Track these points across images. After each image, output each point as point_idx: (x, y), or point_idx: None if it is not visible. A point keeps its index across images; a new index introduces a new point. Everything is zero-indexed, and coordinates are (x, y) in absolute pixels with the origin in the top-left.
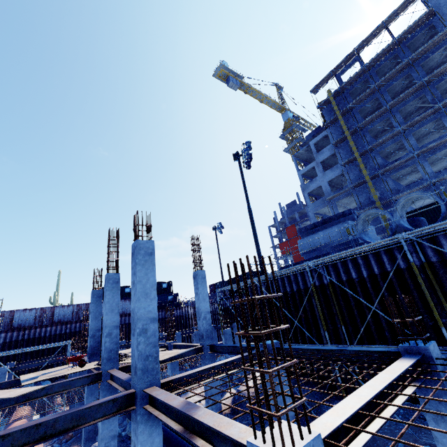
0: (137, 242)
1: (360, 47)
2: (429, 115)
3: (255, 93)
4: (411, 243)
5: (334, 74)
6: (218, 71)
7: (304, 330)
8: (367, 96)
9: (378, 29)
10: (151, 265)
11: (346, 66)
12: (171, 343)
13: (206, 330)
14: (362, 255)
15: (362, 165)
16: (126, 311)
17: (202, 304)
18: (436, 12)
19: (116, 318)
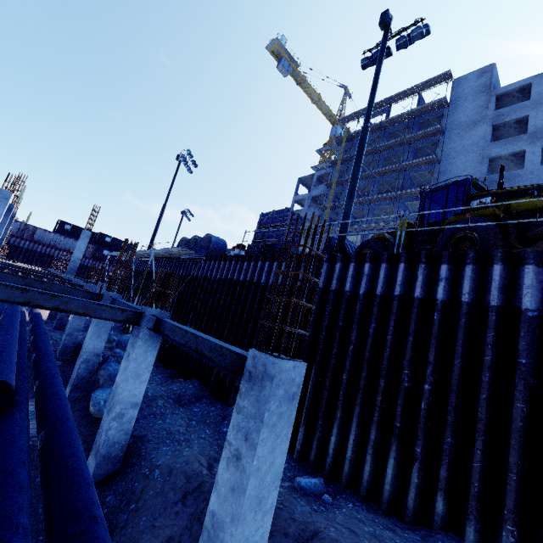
0: (0, 189)
1: (392, 100)
2: (389, 198)
3: (308, 89)
4: (176, 261)
5: (364, 114)
6: (273, 45)
7: (133, 295)
8: (369, 153)
9: (410, 90)
10: (4, 205)
11: (377, 112)
12: (61, 274)
13: (71, 269)
14: (165, 261)
15: (326, 216)
16: (73, 250)
17: (76, 252)
18: (444, 104)
19: (0, 231)
